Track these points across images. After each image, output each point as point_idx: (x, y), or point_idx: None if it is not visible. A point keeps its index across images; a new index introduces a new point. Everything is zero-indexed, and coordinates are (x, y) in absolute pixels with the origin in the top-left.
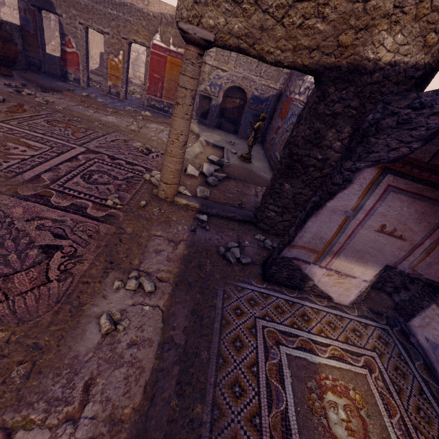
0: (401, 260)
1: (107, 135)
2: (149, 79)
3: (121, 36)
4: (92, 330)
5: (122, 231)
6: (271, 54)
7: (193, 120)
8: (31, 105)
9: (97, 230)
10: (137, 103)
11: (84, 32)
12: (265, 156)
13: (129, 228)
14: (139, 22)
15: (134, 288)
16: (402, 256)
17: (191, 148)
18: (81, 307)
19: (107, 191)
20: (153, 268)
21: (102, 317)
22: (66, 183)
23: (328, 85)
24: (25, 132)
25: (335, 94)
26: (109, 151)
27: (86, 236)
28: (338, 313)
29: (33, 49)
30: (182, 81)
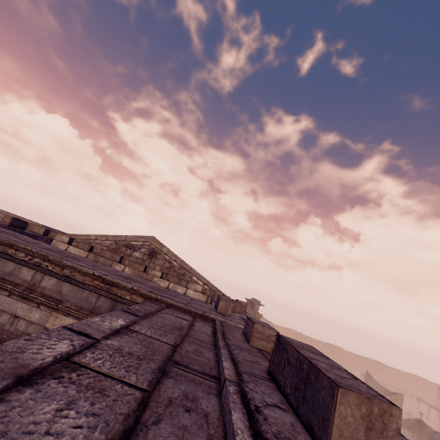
0: (411, 439)
1: None
2: None
3: None
4: None
5: None
6: None
7: None
8: None
9: None
10: None
11: None
12: None
13: None
14: None
15: None
16: (411, 438)
17: None
18: None
19: None
20: None
21: None
22: None
23: None
24: None
25: None
26: None
27: None
28: None
29: None
30: None
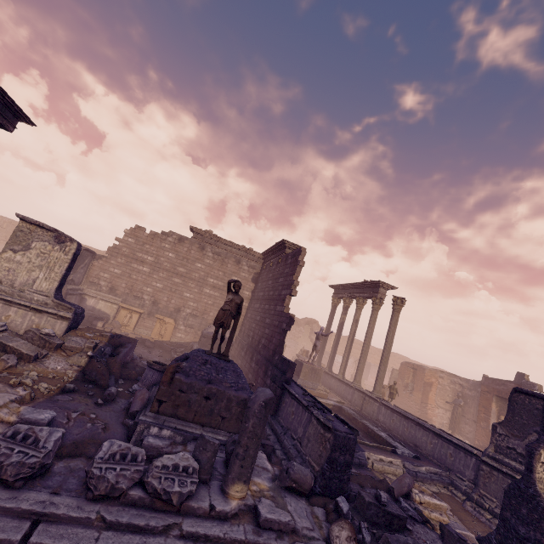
0: None
1: None
2: None
3: None
4: None
5: None
6: None
7: None
8: None
9: None
10: None
11: None
12: None
13: None
14: None
15: None
16: None
17: None
18: None
19: None
20: None
21: None
22: None
23: None
24: None
25: None
26: None
27: None
28: None
29: None
30: None
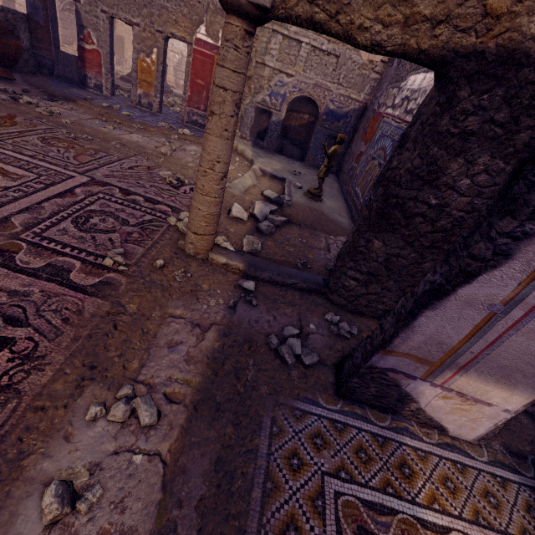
0: None
1: (124, 159)
2: (191, 87)
3: (154, 29)
4: (29, 514)
5: (120, 310)
6: (366, 31)
7: (247, 141)
8: (27, 116)
9: (80, 308)
10: (175, 118)
11: (107, 23)
12: (340, 192)
13: (132, 303)
14: (179, 10)
15: (122, 419)
16: None
17: (239, 179)
18: (21, 461)
19: (108, 243)
20: (161, 376)
21: (47, 492)
22: (46, 230)
23: (459, 84)
24: (6, 153)
25: (470, 100)
26: (123, 182)
27: (58, 321)
28: (457, 459)
29: (44, 46)
30: (220, 76)
